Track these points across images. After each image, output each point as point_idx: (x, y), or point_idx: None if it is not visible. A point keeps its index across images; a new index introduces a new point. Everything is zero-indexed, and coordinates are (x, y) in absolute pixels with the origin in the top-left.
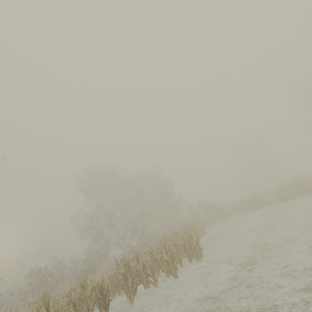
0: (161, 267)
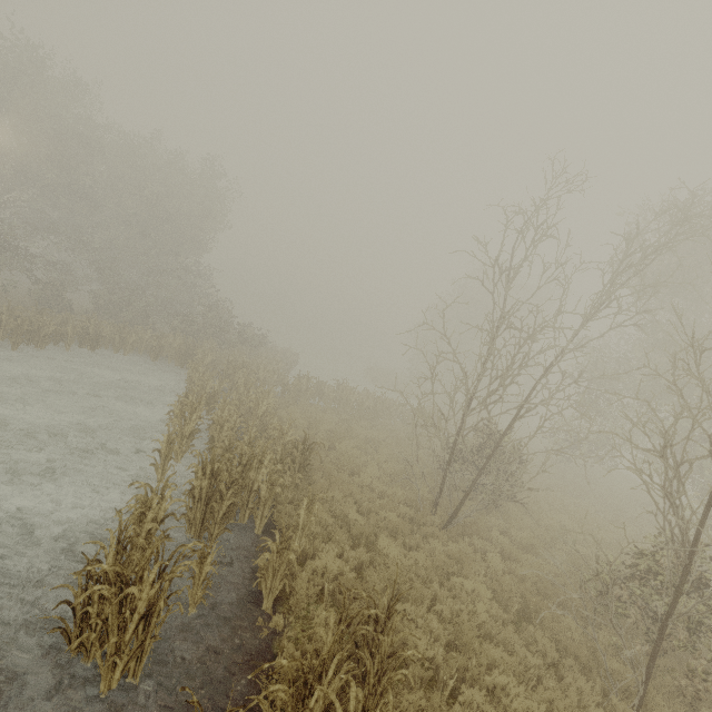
0: None
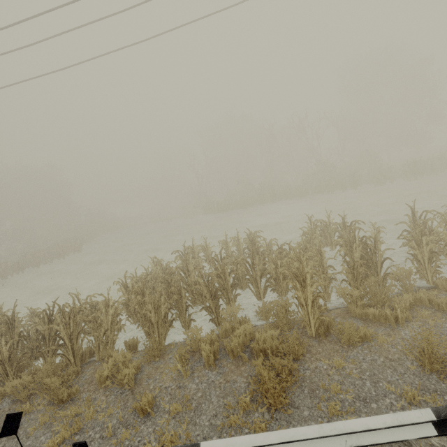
0: (54, 257)
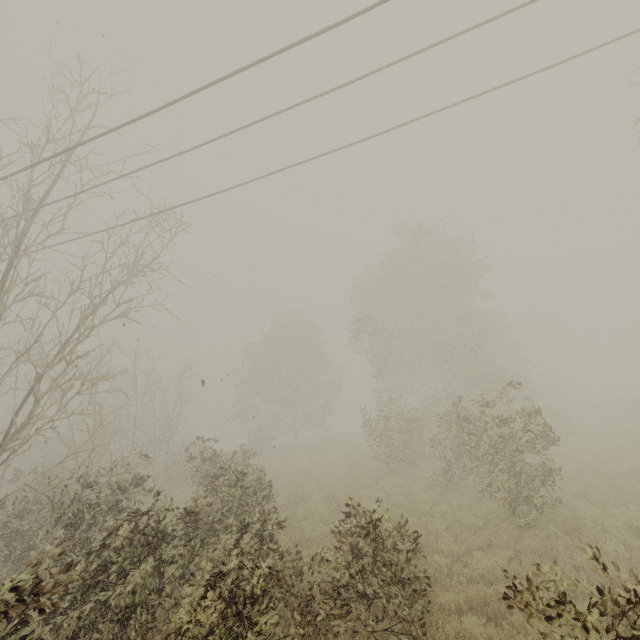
0: None
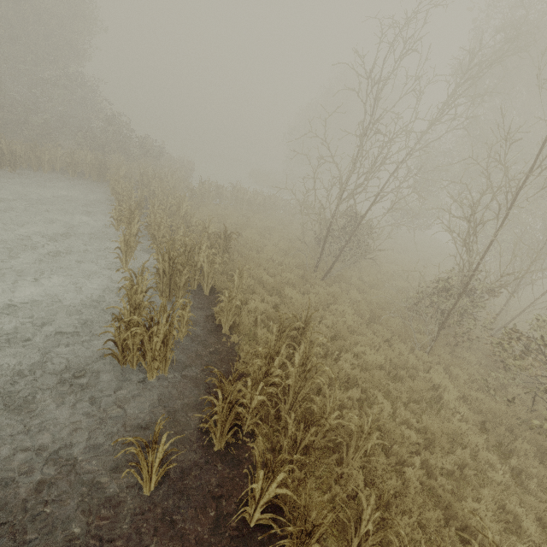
0: None
